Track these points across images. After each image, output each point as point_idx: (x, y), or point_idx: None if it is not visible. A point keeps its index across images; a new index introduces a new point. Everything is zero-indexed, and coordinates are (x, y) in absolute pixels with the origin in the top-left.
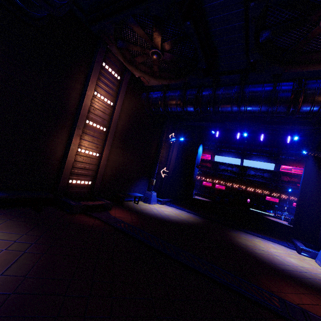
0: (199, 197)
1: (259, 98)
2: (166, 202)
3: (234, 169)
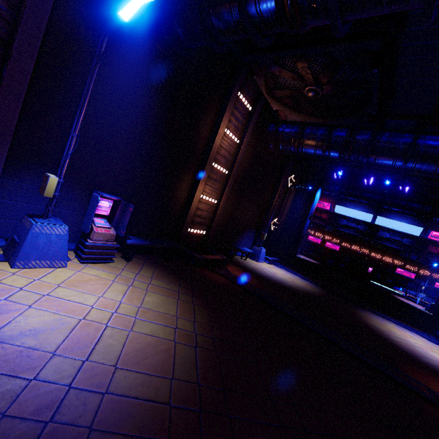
0: (304, 256)
1: (437, 156)
2: (274, 262)
3: (360, 226)
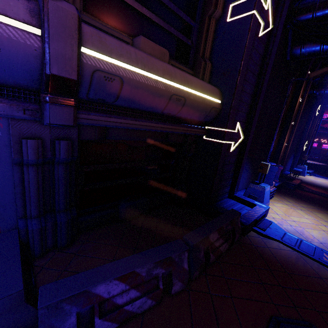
0: (310, 161)
1: None
2: (312, 173)
3: None
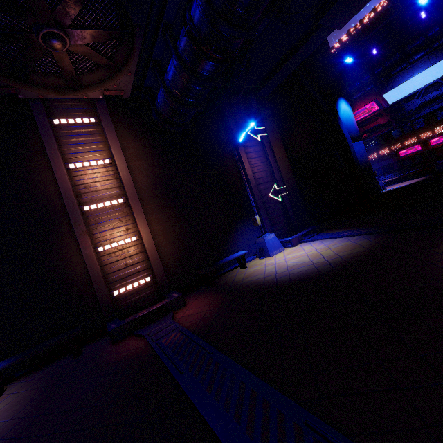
0: (399, 183)
1: None
2: (303, 238)
3: None
